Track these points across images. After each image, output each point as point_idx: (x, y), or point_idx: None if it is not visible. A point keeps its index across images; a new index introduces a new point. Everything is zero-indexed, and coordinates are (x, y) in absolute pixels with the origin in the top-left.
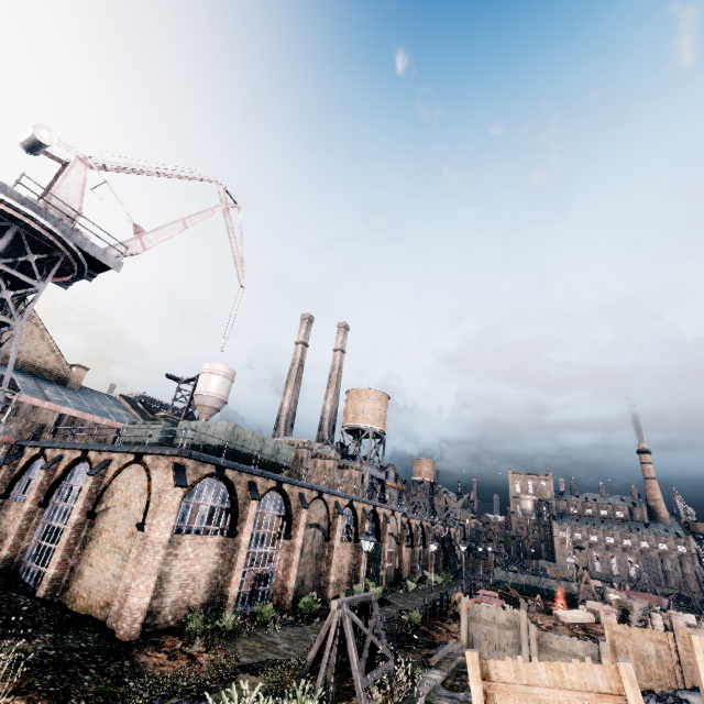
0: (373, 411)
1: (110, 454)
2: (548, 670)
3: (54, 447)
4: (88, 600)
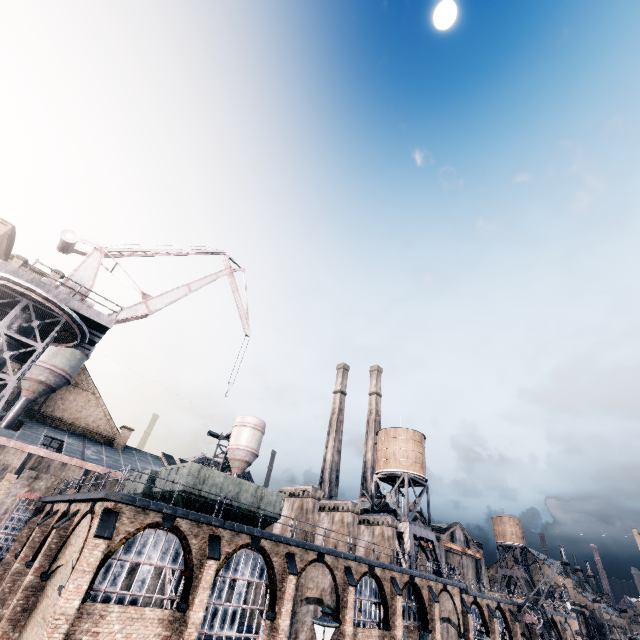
0: (405, 453)
1: (80, 505)
2: None
3: (52, 500)
4: None
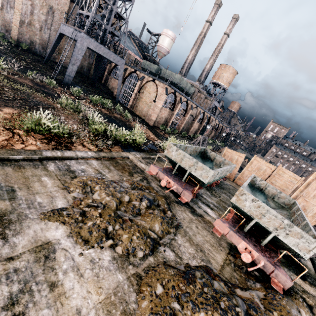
0: (227, 78)
1: (144, 75)
2: (235, 152)
3: (126, 65)
4: (139, 113)
